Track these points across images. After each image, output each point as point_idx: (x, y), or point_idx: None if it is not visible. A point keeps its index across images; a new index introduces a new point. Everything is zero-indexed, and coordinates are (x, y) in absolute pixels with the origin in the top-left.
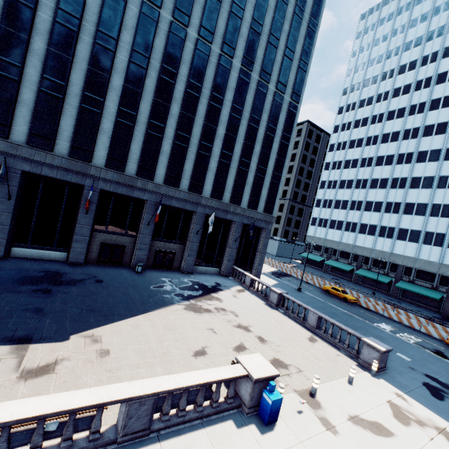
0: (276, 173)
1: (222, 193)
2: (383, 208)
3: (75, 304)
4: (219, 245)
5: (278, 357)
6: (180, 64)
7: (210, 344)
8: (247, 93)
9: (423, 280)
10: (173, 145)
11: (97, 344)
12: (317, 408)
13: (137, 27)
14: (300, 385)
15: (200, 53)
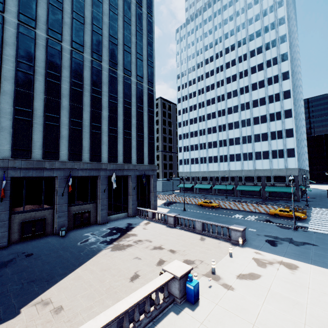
0: (150, 136)
1: (116, 157)
2: (218, 145)
3: (14, 282)
4: (123, 195)
5: (186, 258)
6: (62, 69)
7: (139, 268)
8: (117, 85)
9: (249, 182)
10: (70, 130)
11: (49, 305)
12: (219, 280)
13: (18, 43)
14: (205, 270)
15: (76, 60)
